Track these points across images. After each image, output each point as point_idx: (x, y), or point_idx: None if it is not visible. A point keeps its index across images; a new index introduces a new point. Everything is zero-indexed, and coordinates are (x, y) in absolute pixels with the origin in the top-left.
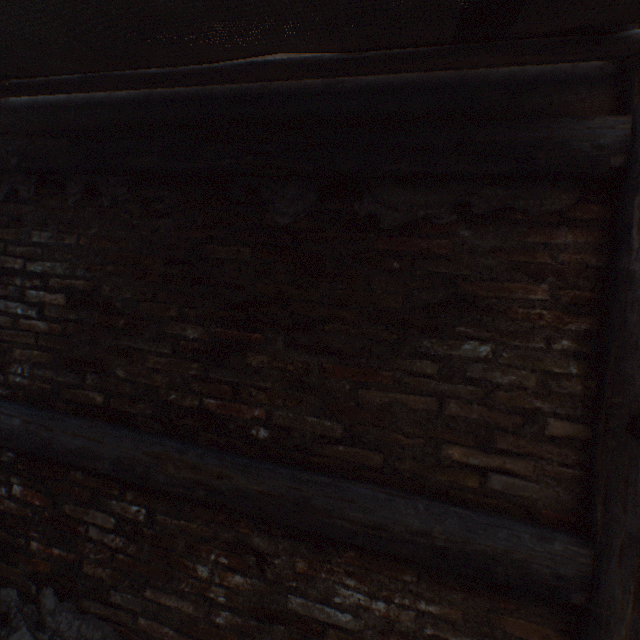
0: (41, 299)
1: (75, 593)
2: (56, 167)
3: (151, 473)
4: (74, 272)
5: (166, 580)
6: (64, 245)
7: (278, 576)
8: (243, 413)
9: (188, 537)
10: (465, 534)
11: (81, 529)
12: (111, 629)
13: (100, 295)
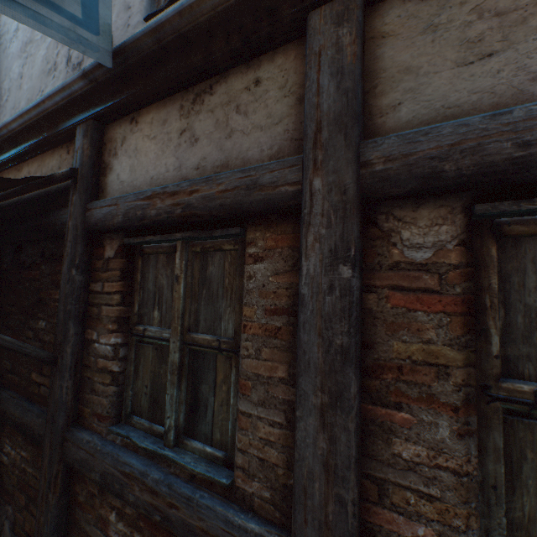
0: None
1: None
2: None
3: None
4: None
5: None
6: None
7: None
8: None
9: None
10: (23, 415)
11: None
12: None
13: None
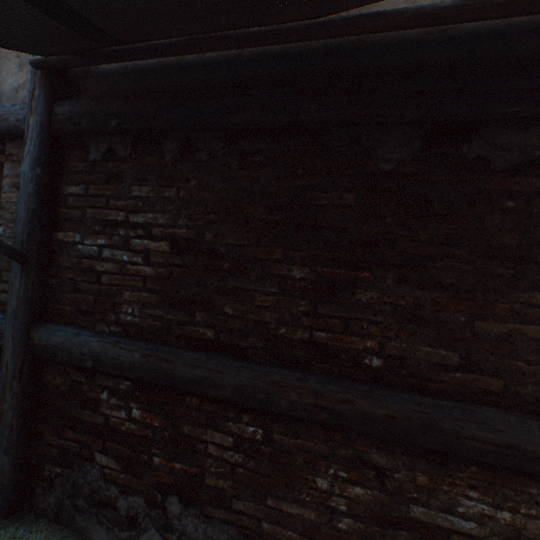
0: (145, 247)
1: (198, 501)
2: (155, 126)
3: (272, 399)
4: (176, 222)
5: (286, 491)
6: (164, 198)
7: (398, 488)
8: (354, 344)
9: (305, 454)
10: None
11: (200, 447)
12: (235, 532)
13: (203, 241)
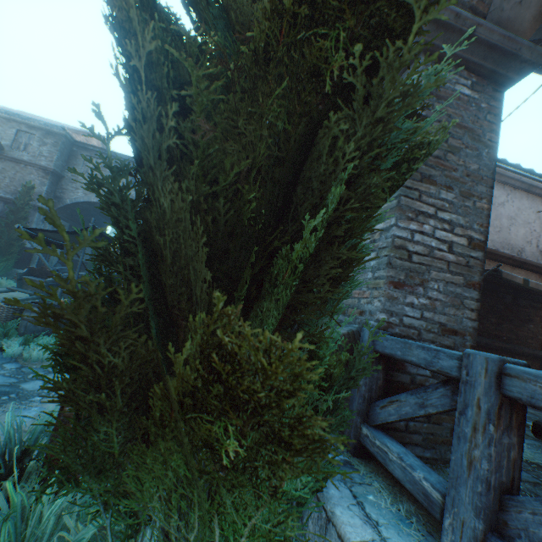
0: None
1: None
2: None
3: (491, 345)
4: None
5: None
6: None
7: None
8: (501, 335)
9: None
10: (532, 351)
11: None
12: None
13: None
